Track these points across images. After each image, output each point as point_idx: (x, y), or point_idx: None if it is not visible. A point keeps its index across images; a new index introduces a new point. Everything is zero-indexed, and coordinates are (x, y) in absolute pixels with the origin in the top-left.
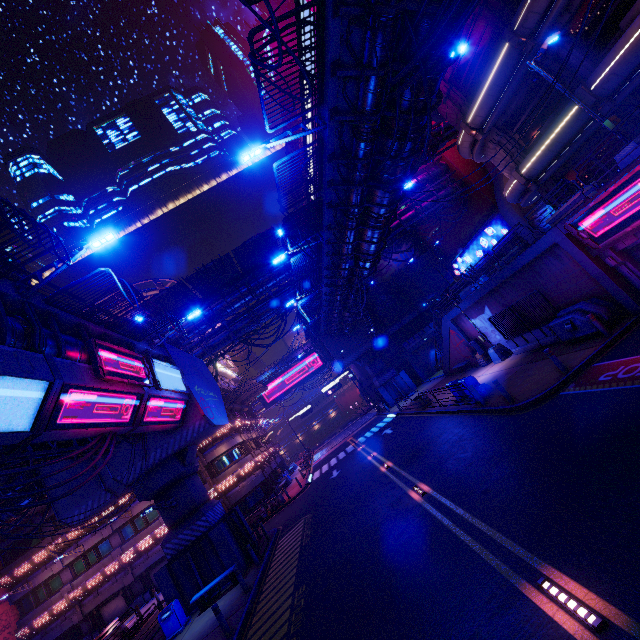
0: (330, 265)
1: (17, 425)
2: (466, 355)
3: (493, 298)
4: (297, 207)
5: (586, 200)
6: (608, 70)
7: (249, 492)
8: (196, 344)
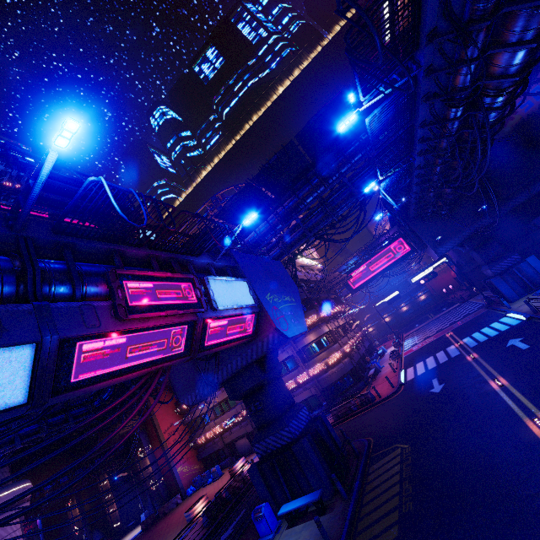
0: (428, 119)
1: (0, 403)
2: None
3: None
4: None
5: None
6: None
7: (338, 378)
8: (274, 244)
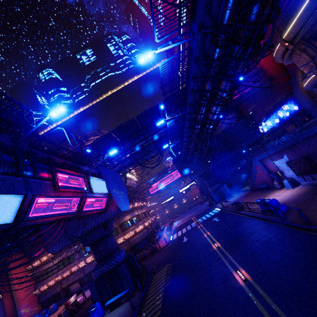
0: (189, 126)
1: (4, 220)
2: (266, 181)
3: (291, 150)
4: (172, 92)
5: None
6: None
7: (140, 240)
8: (116, 164)
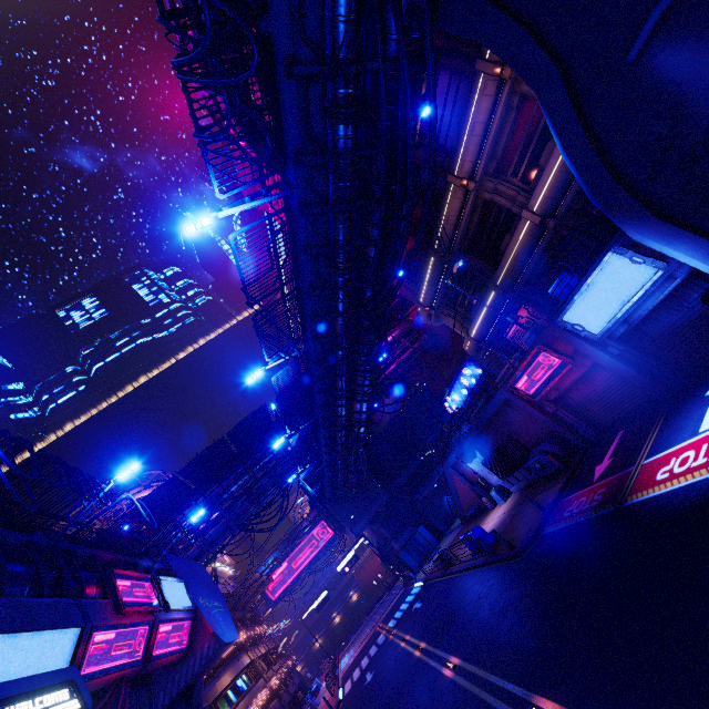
0: (327, 435)
1: None
2: (475, 499)
3: (479, 443)
4: (292, 399)
5: (514, 368)
6: (503, 275)
7: None
8: (190, 543)
